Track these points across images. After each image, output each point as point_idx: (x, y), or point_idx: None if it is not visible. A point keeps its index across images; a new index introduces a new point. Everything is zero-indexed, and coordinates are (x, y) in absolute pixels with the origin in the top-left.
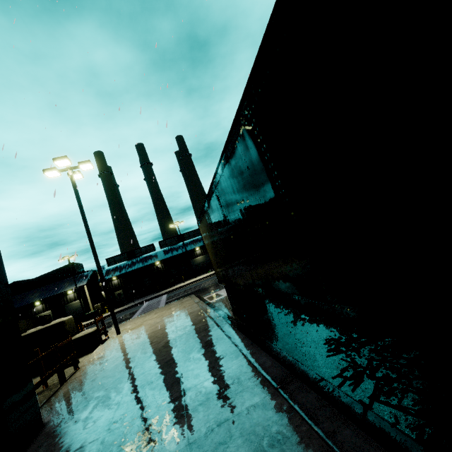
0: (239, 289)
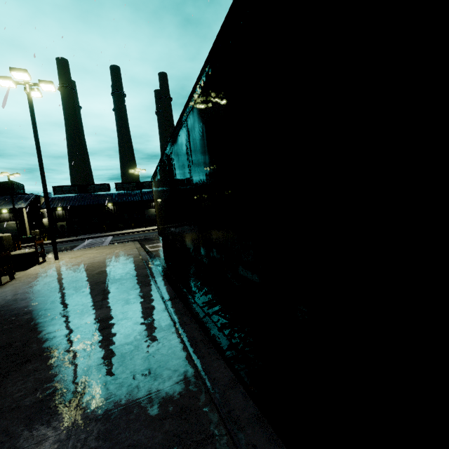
0: (169, 242)
